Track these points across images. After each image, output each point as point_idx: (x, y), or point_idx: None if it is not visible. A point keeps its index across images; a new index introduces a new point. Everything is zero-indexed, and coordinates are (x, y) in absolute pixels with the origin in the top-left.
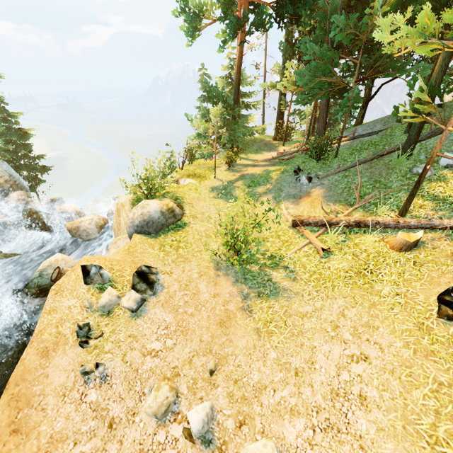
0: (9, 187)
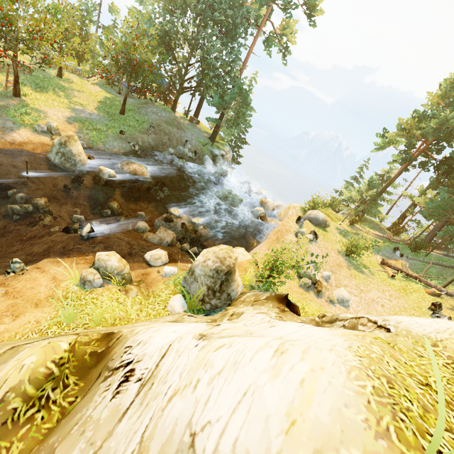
0: (228, 164)
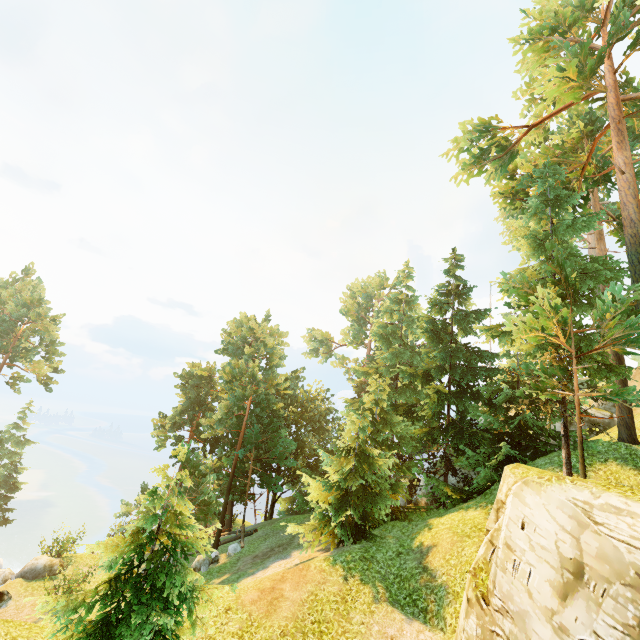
0: None
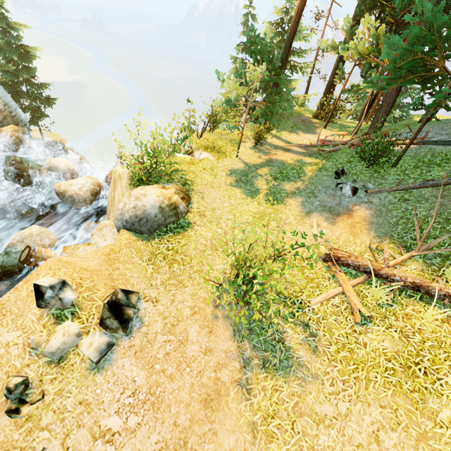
0: (2, 119)
